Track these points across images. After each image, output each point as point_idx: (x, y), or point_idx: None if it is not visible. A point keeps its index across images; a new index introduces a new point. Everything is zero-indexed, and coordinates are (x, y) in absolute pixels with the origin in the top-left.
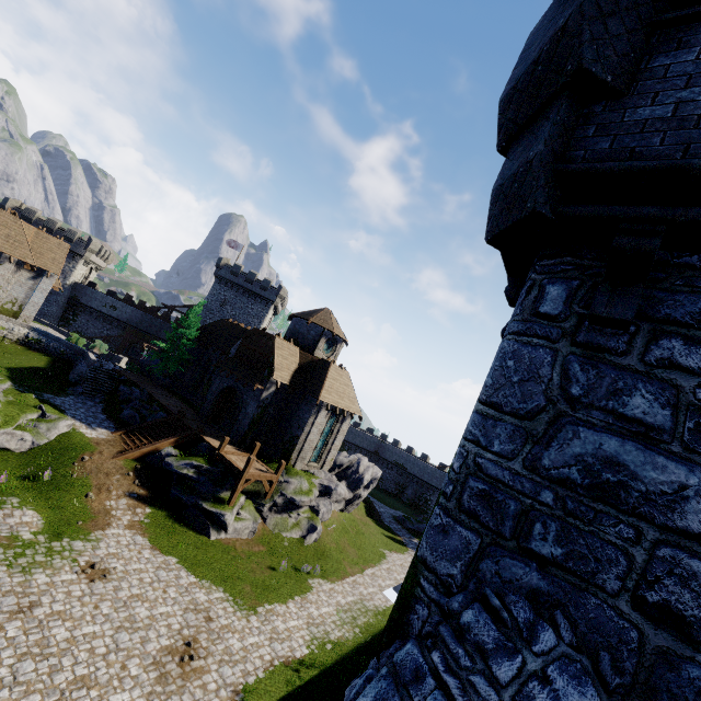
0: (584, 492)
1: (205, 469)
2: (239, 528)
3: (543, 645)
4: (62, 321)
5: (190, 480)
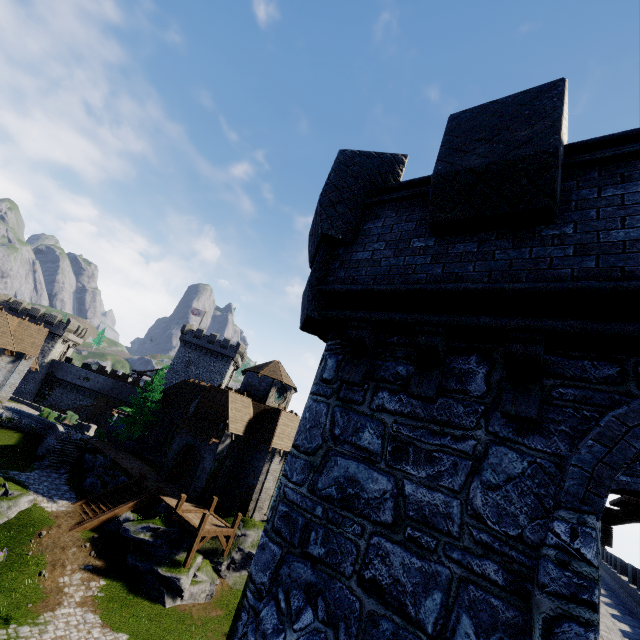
0: (338, 504)
1: (161, 531)
2: (195, 592)
3: (301, 623)
4: (38, 396)
5: (146, 544)
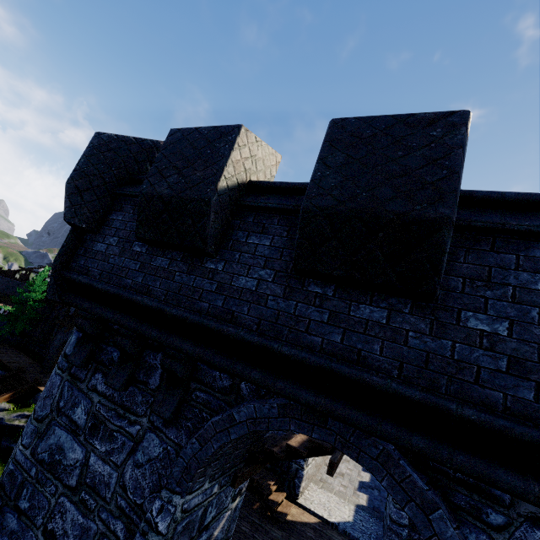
0: (47, 467)
1: None
2: None
3: None
4: None
5: (21, 429)
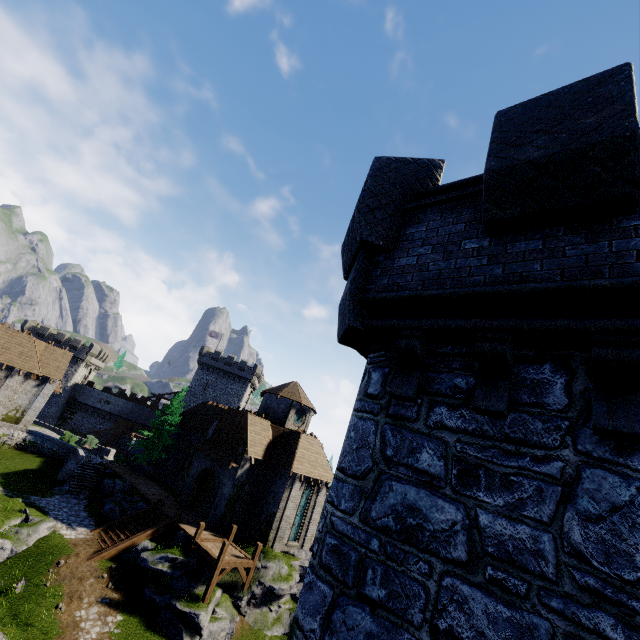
0: (397, 536)
1: (180, 561)
2: (214, 630)
3: None
4: (60, 420)
5: (164, 576)
